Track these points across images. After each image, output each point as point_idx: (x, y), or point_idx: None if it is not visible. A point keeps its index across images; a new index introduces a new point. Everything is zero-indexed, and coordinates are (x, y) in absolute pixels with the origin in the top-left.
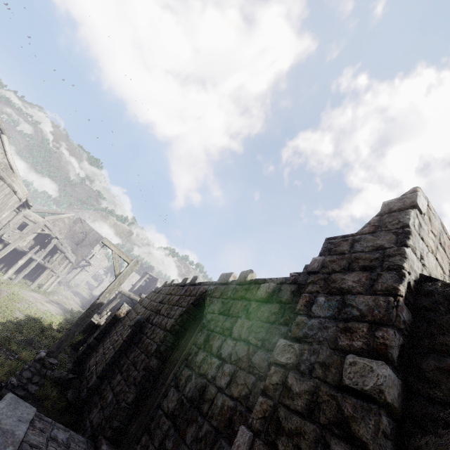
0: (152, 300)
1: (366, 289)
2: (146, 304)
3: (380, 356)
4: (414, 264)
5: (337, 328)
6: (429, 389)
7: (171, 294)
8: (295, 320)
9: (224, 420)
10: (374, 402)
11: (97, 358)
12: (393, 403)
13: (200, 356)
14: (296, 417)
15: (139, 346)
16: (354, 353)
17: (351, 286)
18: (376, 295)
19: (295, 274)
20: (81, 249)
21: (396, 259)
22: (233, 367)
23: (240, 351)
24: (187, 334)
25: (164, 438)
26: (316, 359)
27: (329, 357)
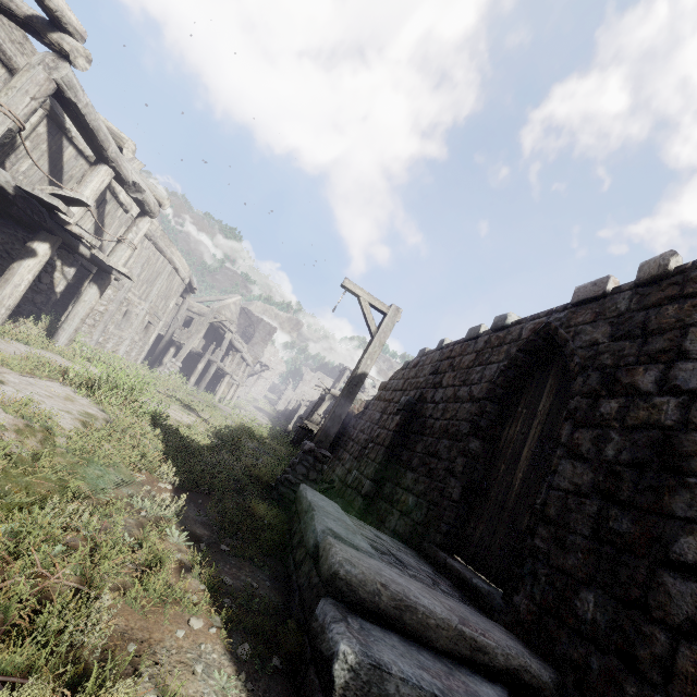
0: (408, 378)
1: None
2: (399, 385)
3: None
4: None
5: None
6: None
7: (451, 358)
8: None
9: None
10: None
11: (347, 466)
12: None
13: (610, 405)
14: None
15: (427, 433)
16: None
17: None
18: None
19: None
20: (254, 349)
21: None
22: None
23: None
24: (523, 398)
25: (601, 521)
26: None
27: None
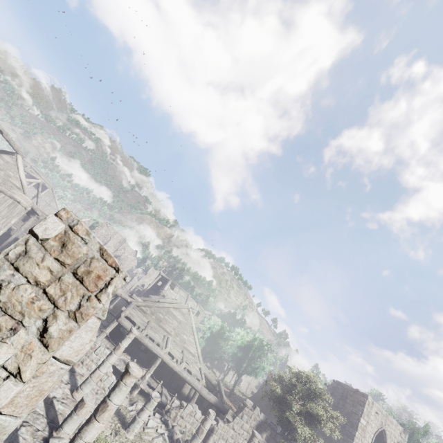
0: None
1: None
2: None
3: None
4: None
5: None
6: None
7: None
8: None
9: None
10: None
11: None
12: None
13: None
14: None
15: None
16: None
17: None
18: None
19: None
20: None
21: None
22: None
23: None
24: None
25: None
26: None
27: None
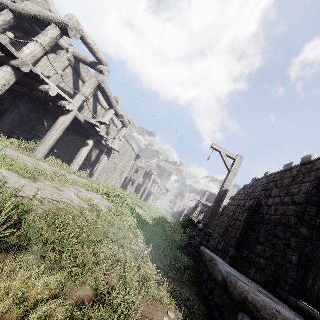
0: (248, 193)
1: None
2: (242, 197)
3: None
4: None
5: None
6: None
7: (274, 181)
8: None
9: None
10: None
11: (216, 240)
12: None
13: None
14: None
15: (266, 223)
16: None
17: None
18: None
19: None
20: (163, 183)
21: None
22: None
23: None
24: None
25: None
26: None
27: None
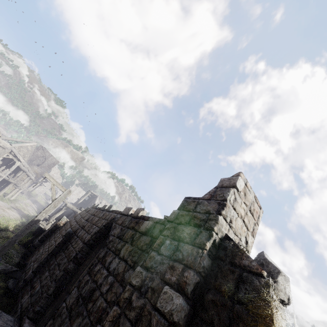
0: (82, 217)
1: (191, 240)
2: (78, 219)
3: (181, 290)
4: (223, 227)
5: (168, 265)
6: (203, 313)
7: (94, 215)
8: (150, 254)
9: (97, 317)
10: (166, 321)
11: (37, 256)
12: (179, 321)
13: (98, 267)
14: (128, 323)
15: (65, 252)
16: (170, 285)
17: (185, 236)
18: (194, 246)
19: (166, 217)
20: (41, 169)
21: (212, 223)
22: (113, 279)
23: (120, 268)
24: (97, 247)
25: (61, 324)
26: (150, 285)
27: (157, 285)
